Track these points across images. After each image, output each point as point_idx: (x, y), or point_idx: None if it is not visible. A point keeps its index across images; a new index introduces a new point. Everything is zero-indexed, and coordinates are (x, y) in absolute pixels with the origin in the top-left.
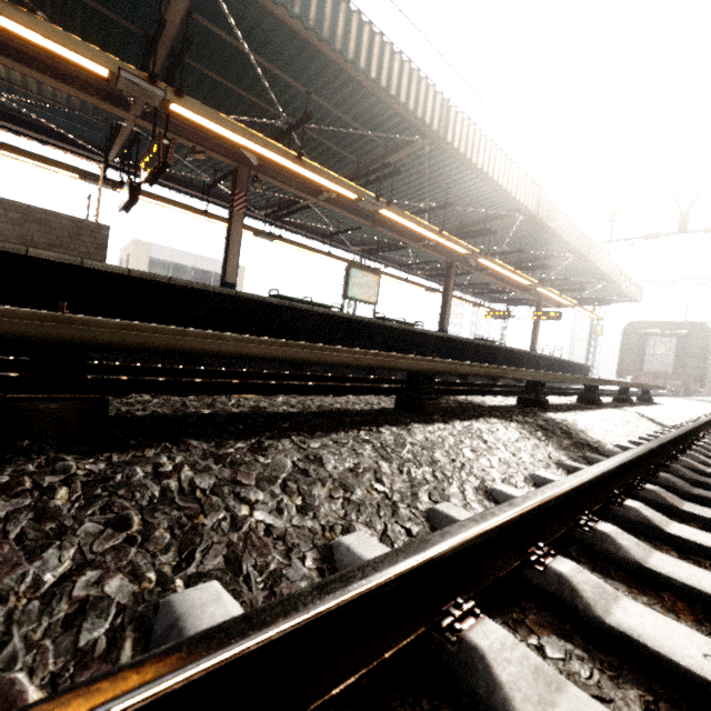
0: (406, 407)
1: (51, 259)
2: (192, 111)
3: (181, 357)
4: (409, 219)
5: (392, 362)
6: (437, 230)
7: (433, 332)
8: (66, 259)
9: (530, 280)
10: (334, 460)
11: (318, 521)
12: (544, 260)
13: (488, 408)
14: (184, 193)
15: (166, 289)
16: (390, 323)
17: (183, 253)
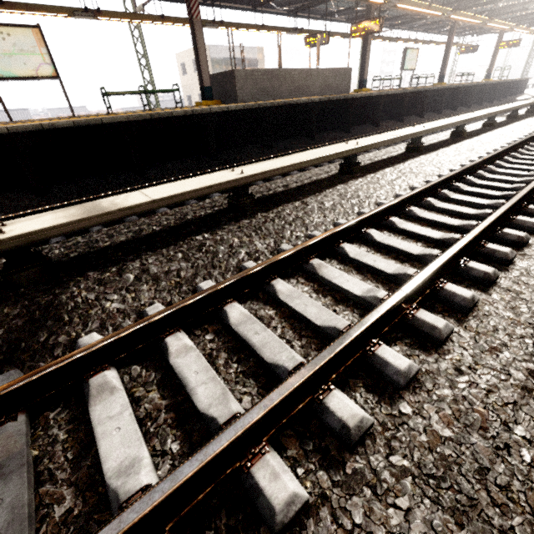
0: (512, 118)
1: (389, 94)
2: (404, 5)
3: (397, 120)
4: (461, 15)
5: (520, 107)
6: (472, 15)
7: (465, 85)
8: (391, 92)
9: (511, 25)
10: (526, 124)
11: (533, 129)
12: (524, 4)
13: (522, 115)
14: (301, 17)
15: (401, 95)
16: (452, 86)
17: (227, 48)
